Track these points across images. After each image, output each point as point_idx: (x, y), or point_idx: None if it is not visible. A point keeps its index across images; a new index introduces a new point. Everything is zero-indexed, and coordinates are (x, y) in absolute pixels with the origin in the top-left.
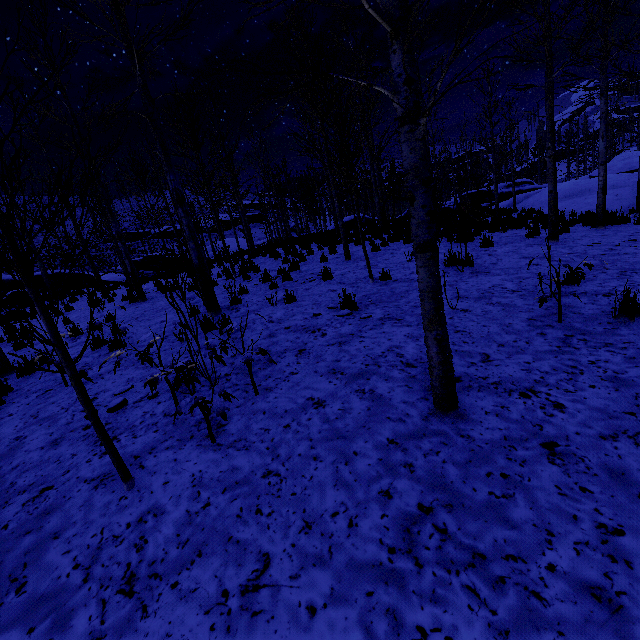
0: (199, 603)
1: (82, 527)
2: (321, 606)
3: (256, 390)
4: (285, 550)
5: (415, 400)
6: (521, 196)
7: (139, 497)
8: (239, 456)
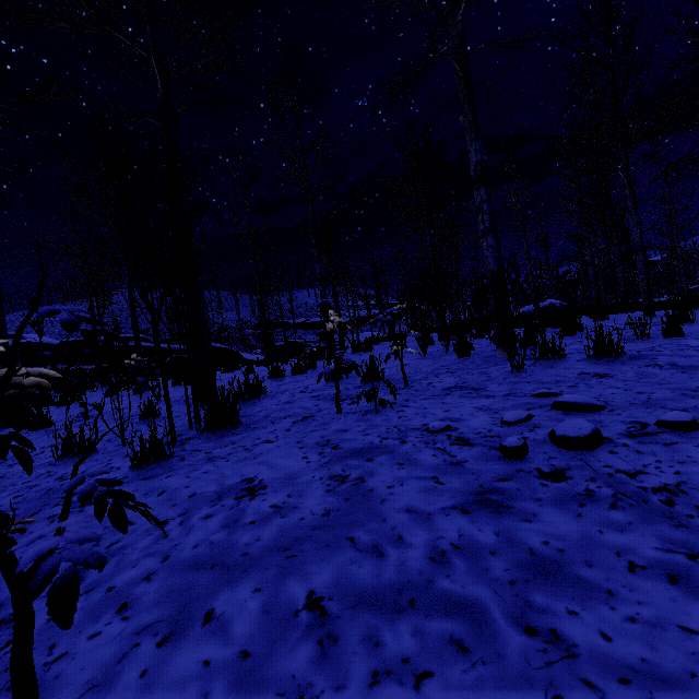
0: None
1: None
2: None
3: None
4: None
5: None
6: None
7: None
8: None
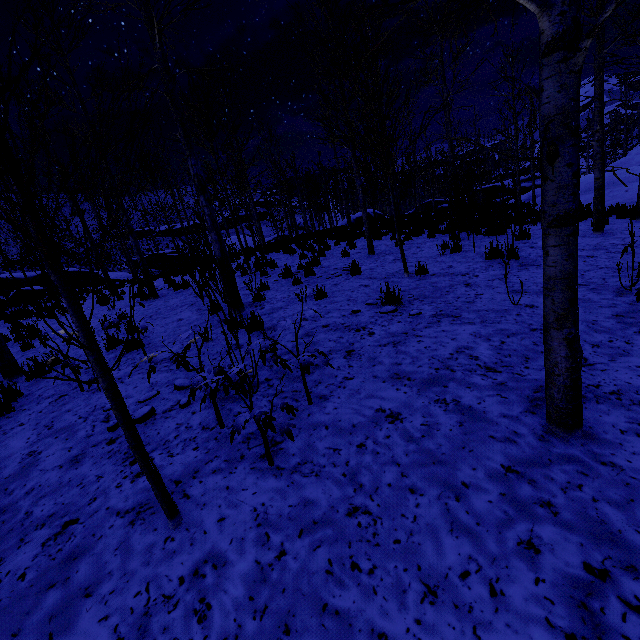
0: None
1: (120, 580)
2: None
3: (310, 399)
4: (408, 630)
5: (518, 414)
6: (539, 190)
7: (189, 539)
8: (309, 485)
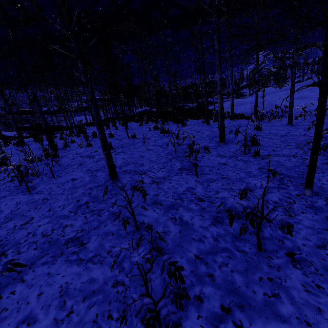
0: (6, 229)
1: None
2: (43, 225)
3: (54, 176)
4: (39, 216)
5: (107, 177)
6: None
7: None
8: (37, 195)
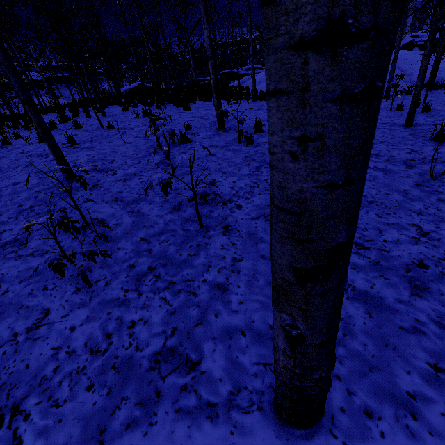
0: None
1: None
2: None
3: None
4: None
5: (61, 178)
6: (247, 78)
7: None
8: None
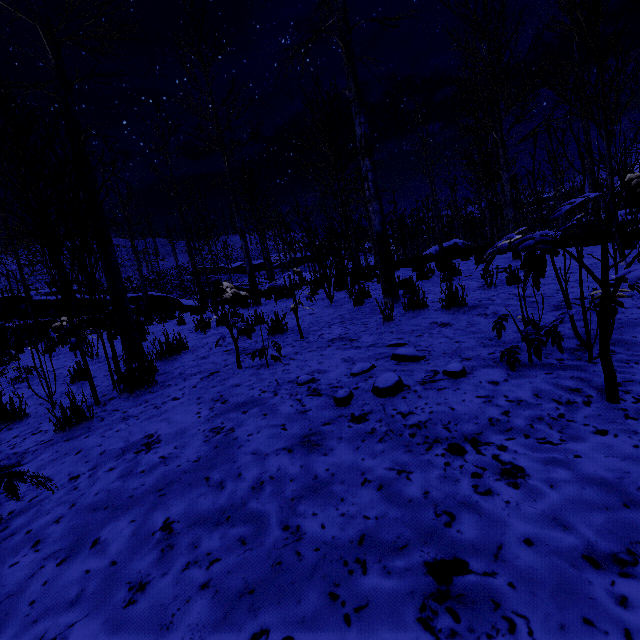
0: None
1: None
2: None
3: None
4: None
5: None
6: None
7: None
8: None
